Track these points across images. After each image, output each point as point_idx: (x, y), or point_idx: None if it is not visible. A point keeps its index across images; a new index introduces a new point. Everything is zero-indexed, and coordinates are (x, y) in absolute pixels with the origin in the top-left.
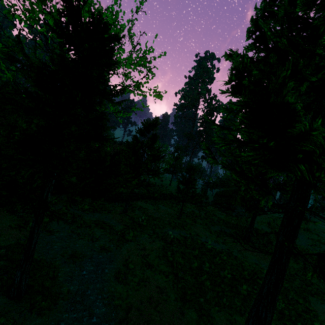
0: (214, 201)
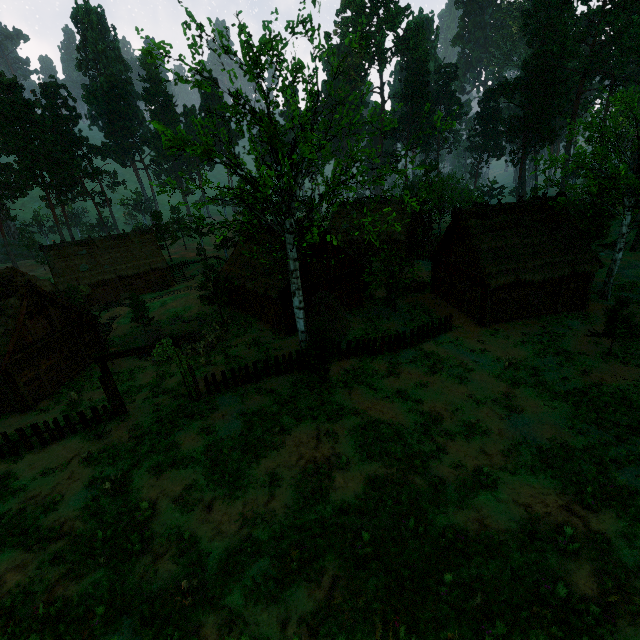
0: None
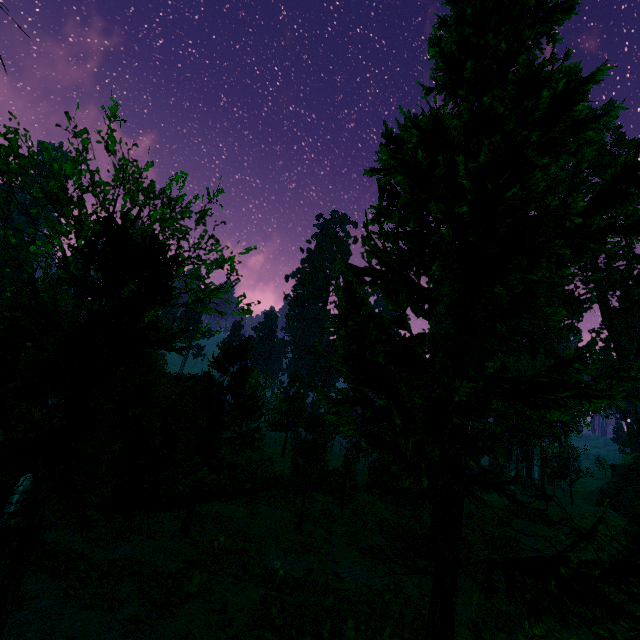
0: (369, 481)
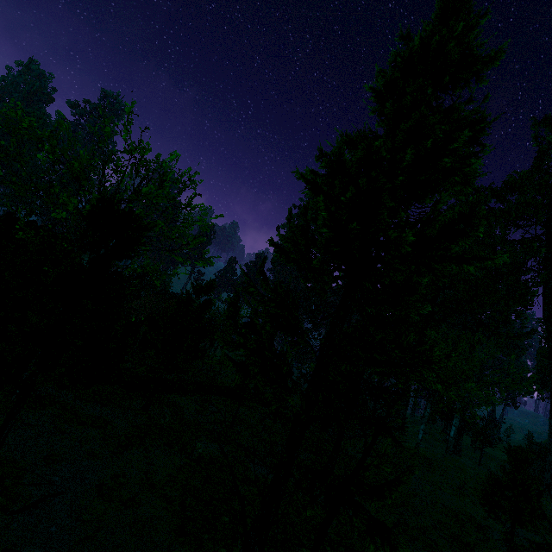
0: None
